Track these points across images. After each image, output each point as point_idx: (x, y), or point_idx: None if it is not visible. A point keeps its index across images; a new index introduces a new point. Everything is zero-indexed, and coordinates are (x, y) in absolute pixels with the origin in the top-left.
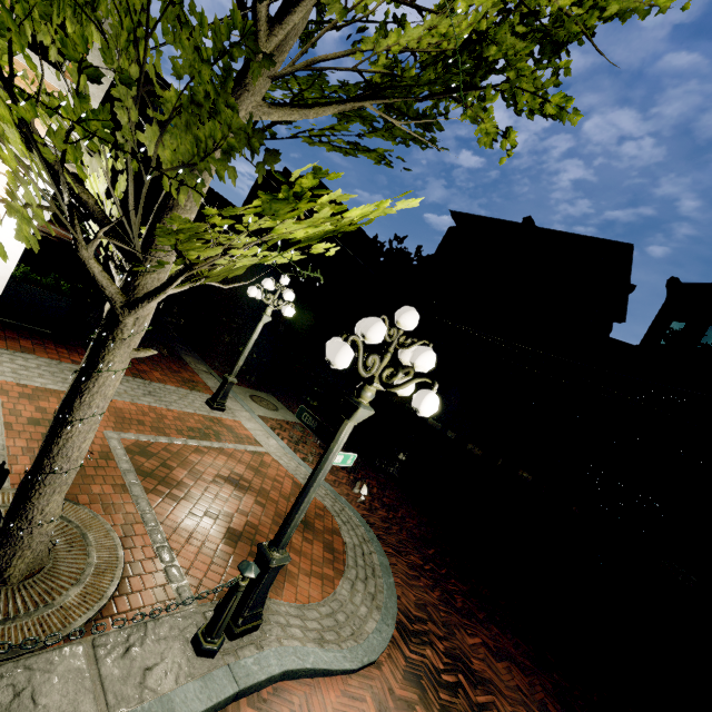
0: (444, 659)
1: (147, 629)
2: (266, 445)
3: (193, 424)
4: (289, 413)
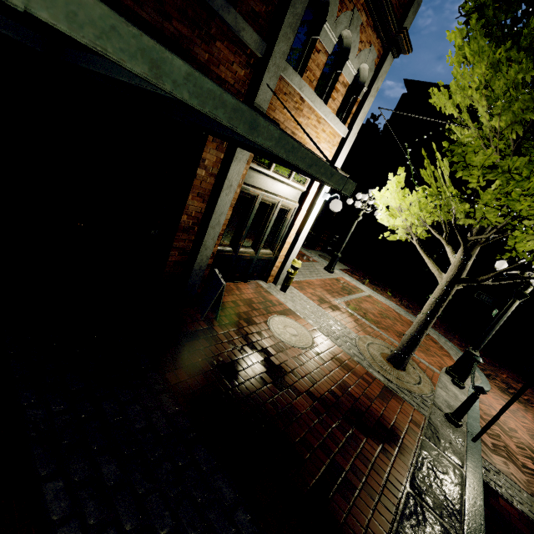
0: (503, 384)
1: (442, 381)
2: (364, 290)
3: (338, 285)
4: (339, 263)
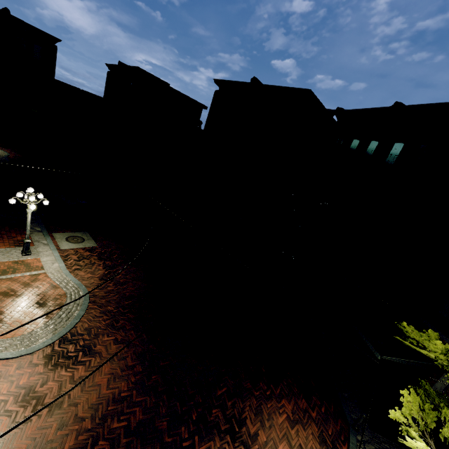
0: (78, 348)
1: None
2: (48, 268)
3: (2, 268)
4: (92, 241)
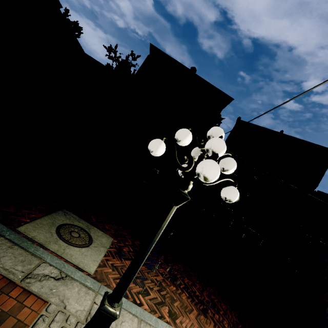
0: None
1: None
2: None
3: None
4: (97, 231)
